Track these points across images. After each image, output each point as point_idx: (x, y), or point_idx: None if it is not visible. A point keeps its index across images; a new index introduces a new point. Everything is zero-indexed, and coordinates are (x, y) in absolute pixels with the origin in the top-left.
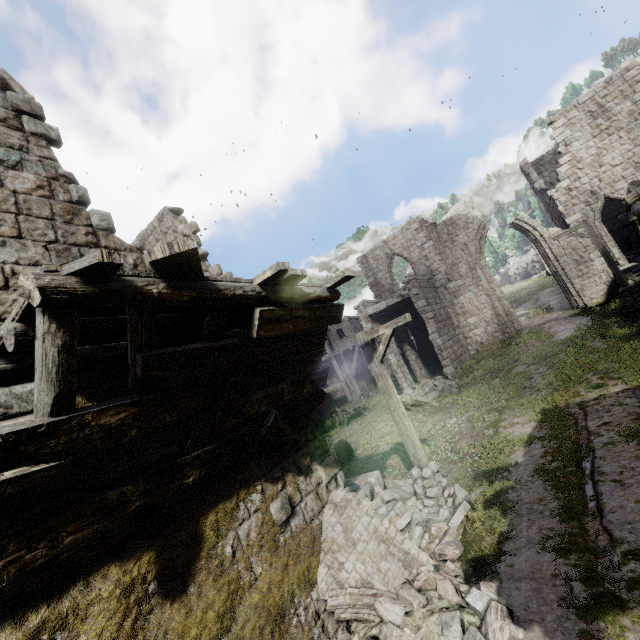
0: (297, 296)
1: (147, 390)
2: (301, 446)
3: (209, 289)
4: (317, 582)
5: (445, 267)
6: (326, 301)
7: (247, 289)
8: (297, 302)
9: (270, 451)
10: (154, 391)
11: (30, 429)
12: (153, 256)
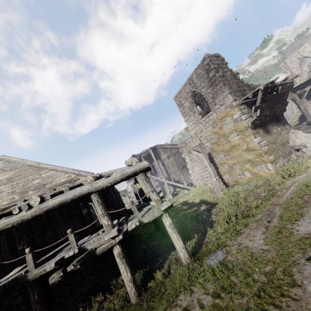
0: (285, 83)
1: (265, 102)
2: (281, 120)
3: (274, 84)
4: (289, 143)
5: None
6: (290, 83)
7: (278, 83)
8: (284, 85)
9: (275, 120)
10: (266, 102)
11: (259, 105)
12: (273, 80)
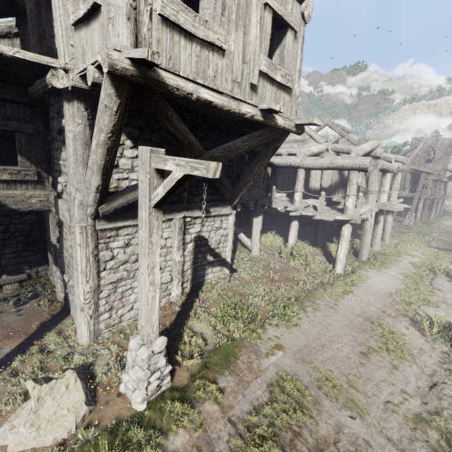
0: None
1: None
2: None
3: None
4: None
5: (451, 165)
6: None
7: None
8: None
9: None
10: None
11: None
12: None
